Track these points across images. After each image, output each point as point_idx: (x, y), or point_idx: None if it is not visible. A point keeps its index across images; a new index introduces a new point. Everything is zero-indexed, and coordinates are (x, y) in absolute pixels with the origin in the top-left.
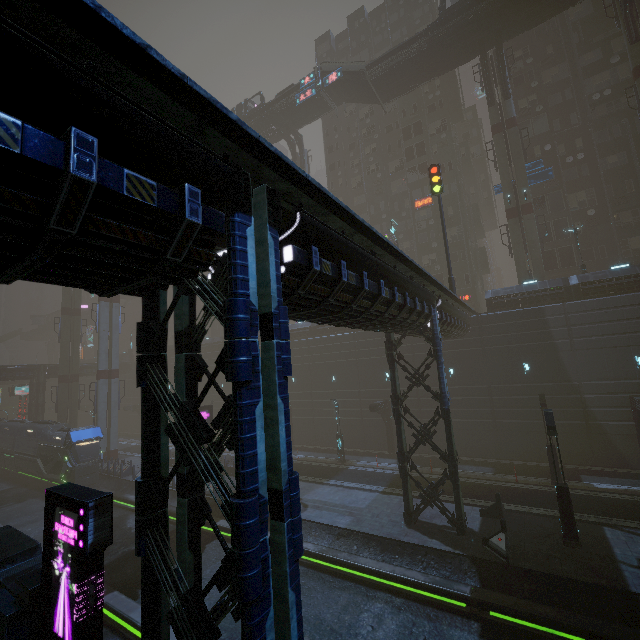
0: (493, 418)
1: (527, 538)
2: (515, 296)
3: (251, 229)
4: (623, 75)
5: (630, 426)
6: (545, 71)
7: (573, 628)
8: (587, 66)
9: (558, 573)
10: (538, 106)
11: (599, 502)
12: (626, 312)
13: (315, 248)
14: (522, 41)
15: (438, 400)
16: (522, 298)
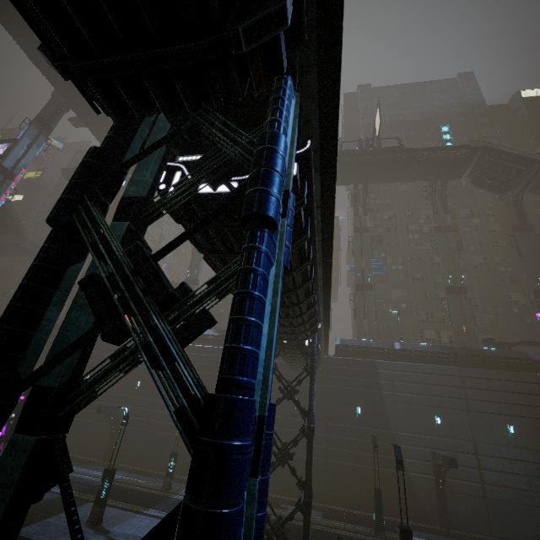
0: (326, 457)
1: None
2: (357, 347)
3: (293, 103)
4: (425, 231)
5: (431, 480)
6: (385, 212)
7: None
8: (407, 218)
9: None
10: (380, 228)
11: None
12: (431, 378)
13: (306, 184)
14: (375, 190)
15: (306, 417)
16: (362, 350)
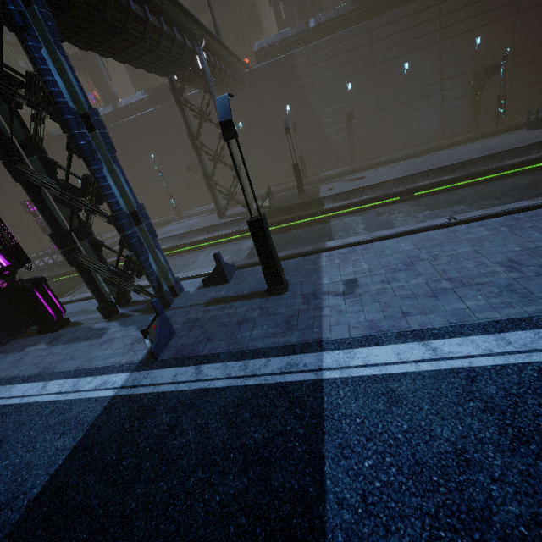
0: (273, 155)
1: (283, 201)
2: (274, 45)
3: None
4: None
5: (345, 136)
6: None
7: (294, 218)
8: None
9: (292, 204)
10: None
11: (323, 179)
12: (342, 48)
13: None
14: None
15: (219, 128)
16: (279, 47)
